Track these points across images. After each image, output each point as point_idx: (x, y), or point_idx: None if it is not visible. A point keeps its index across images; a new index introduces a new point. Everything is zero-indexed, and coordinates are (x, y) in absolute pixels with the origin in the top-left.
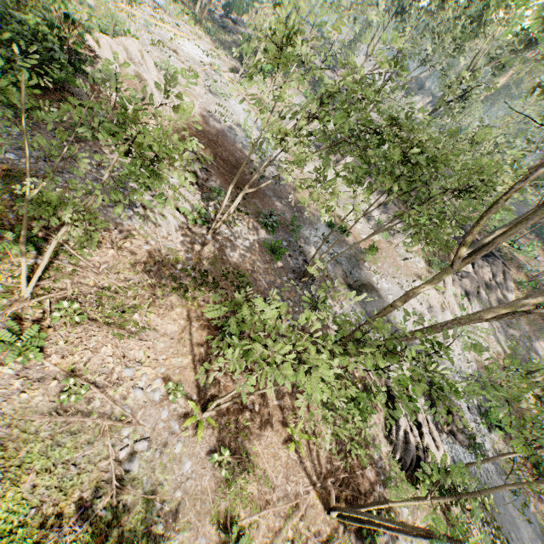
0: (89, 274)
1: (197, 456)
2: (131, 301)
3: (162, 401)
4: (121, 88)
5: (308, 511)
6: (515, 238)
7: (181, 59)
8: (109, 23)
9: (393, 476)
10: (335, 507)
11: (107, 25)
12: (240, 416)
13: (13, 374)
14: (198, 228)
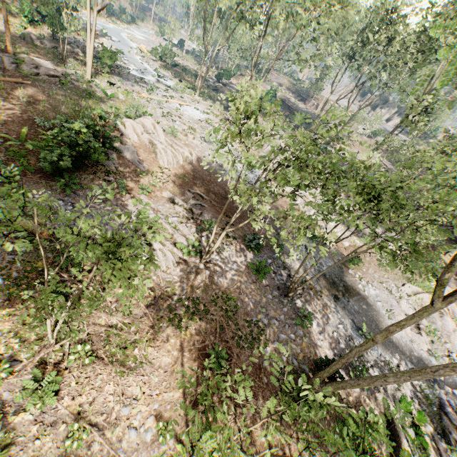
0: (102, 314)
1: None
2: (132, 336)
3: (153, 442)
4: (139, 153)
5: None
6: None
7: (183, 122)
8: (132, 110)
9: None
10: None
11: (131, 112)
12: None
13: (32, 419)
14: (192, 258)
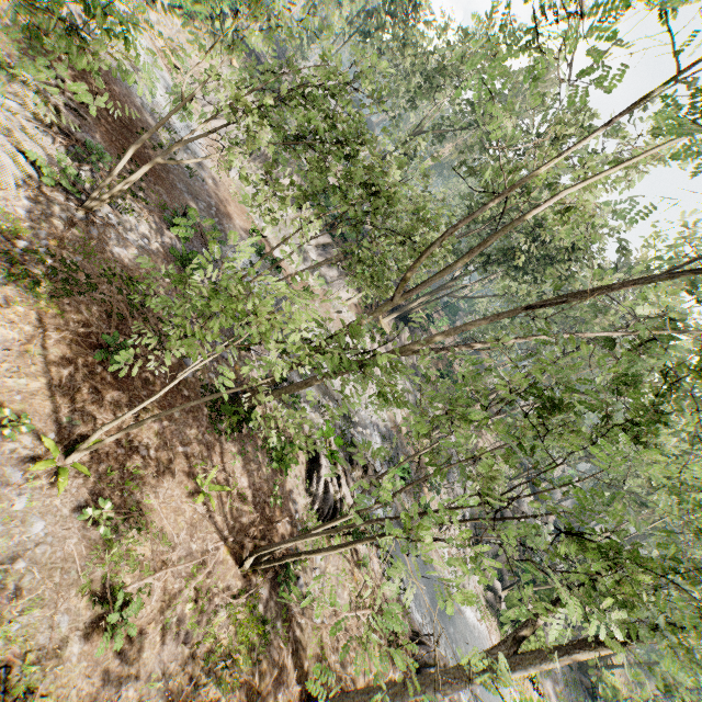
0: None
1: (56, 515)
2: None
3: None
4: None
5: (217, 568)
6: (432, 312)
7: None
8: None
9: (311, 526)
10: (252, 553)
11: None
12: (127, 464)
13: None
14: (60, 195)
